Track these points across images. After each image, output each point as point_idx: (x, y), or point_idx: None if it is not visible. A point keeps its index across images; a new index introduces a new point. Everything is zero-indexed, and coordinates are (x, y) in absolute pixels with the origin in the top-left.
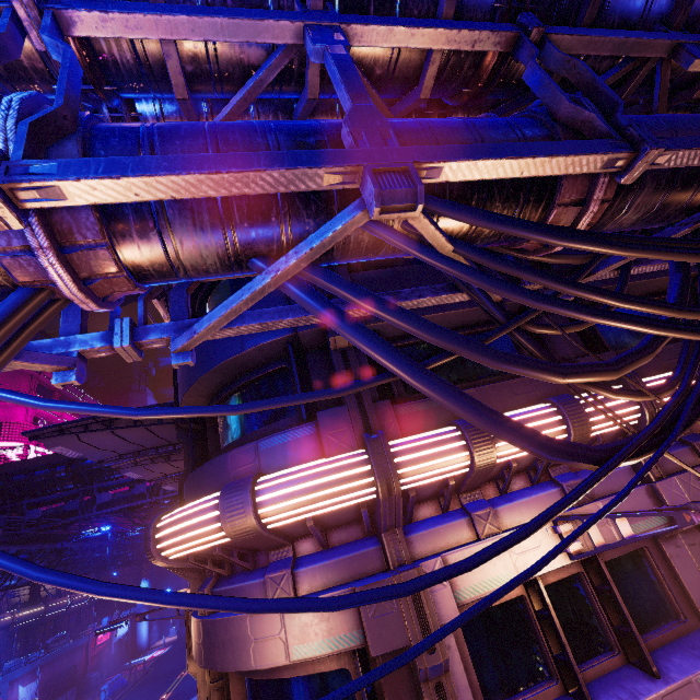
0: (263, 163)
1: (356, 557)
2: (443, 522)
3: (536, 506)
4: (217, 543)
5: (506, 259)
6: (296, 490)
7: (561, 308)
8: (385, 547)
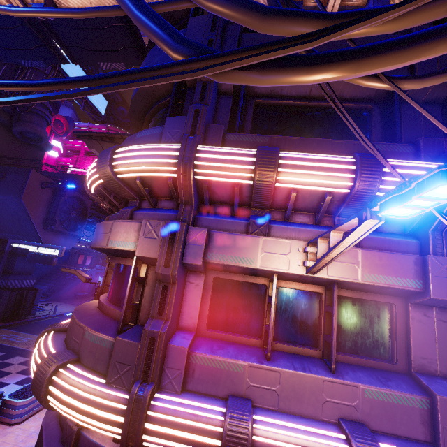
0: None
1: (164, 215)
2: (229, 218)
3: (306, 236)
4: (99, 181)
5: None
6: (133, 155)
7: None
8: (178, 212)
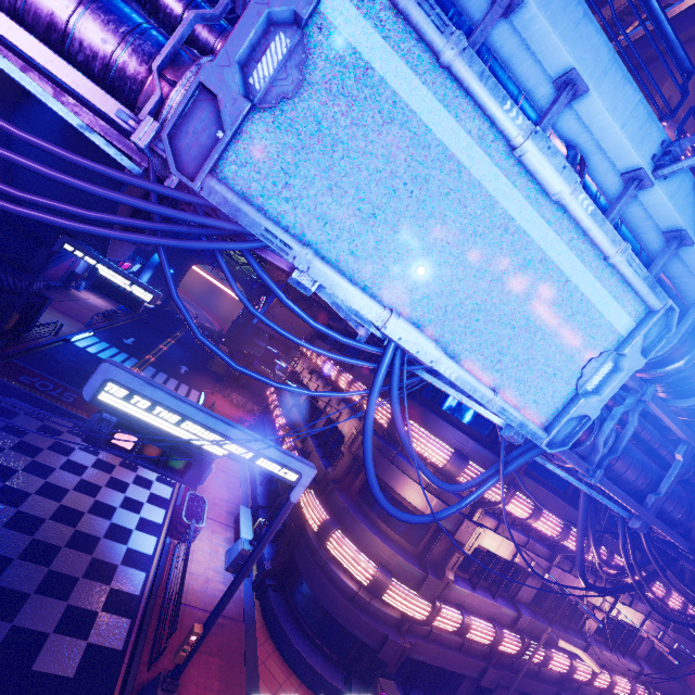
0: (630, 505)
1: None
2: (491, 517)
3: (516, 537)
4: (433, 461)
5: (631, 535)
6: None
7: (625, 560)
8: (476, 512)
